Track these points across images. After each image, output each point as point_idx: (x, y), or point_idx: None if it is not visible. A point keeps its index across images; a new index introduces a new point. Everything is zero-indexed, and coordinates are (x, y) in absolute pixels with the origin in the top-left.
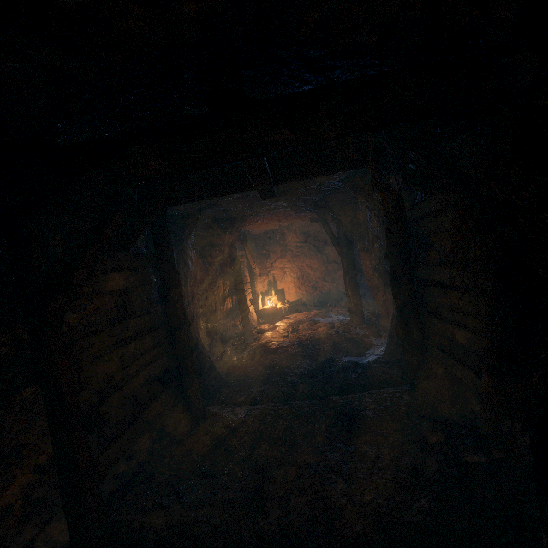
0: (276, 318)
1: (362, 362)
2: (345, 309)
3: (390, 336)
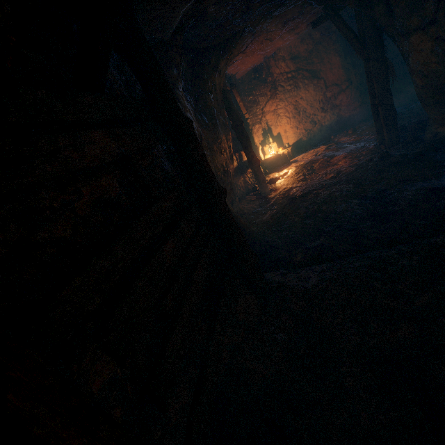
0: (280, 165)
1: (440, 186)
2: (356, 136)
3: None
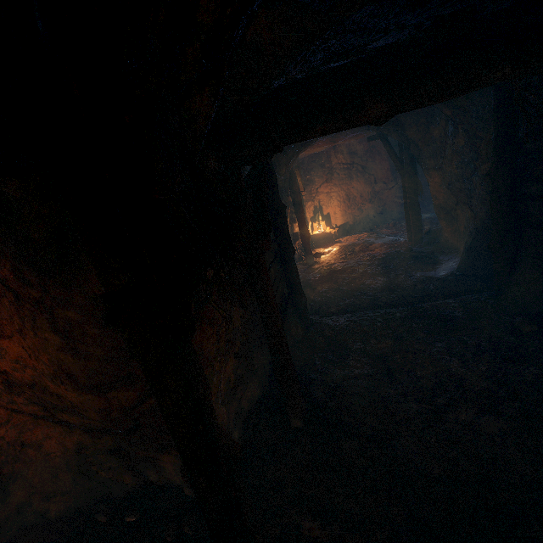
0: (326, 242)
1: (434, 276)
2: (395, 230)
3: (467, 251)
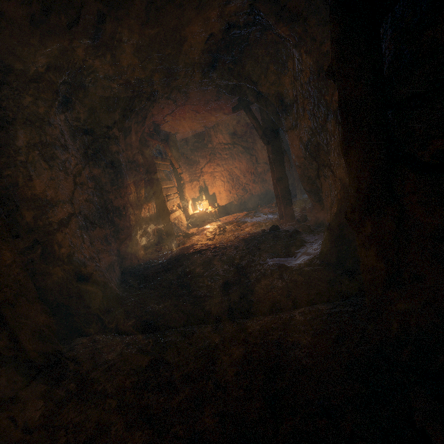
0: (208, 222)
1: (291, 264)
2: (275, 209)
3: (328, 229)
